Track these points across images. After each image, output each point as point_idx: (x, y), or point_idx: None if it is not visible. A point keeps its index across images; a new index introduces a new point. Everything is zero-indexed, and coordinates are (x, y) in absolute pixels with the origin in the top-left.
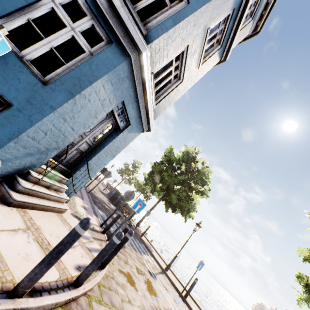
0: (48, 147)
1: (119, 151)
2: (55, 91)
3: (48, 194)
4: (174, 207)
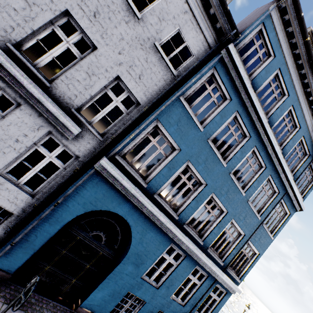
0: None
1: None
2: None
3: None
4: None
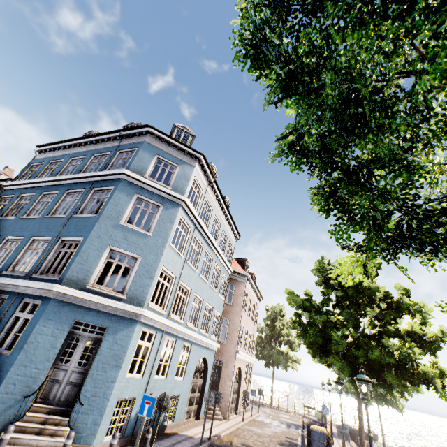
0: (24, 394)
1: (122, 357)
2: (14, 353)
3: (34, 440)
4: (379, 380)
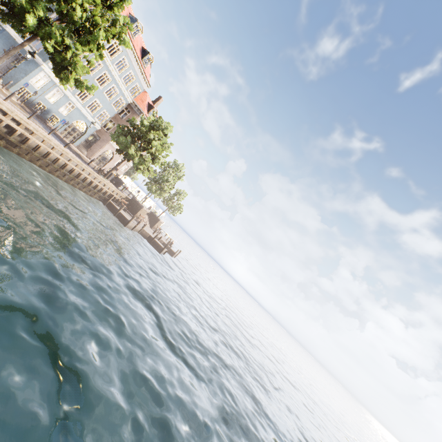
0: None
1: (29, 73)
2: None
3: None
4: (126, 154)
